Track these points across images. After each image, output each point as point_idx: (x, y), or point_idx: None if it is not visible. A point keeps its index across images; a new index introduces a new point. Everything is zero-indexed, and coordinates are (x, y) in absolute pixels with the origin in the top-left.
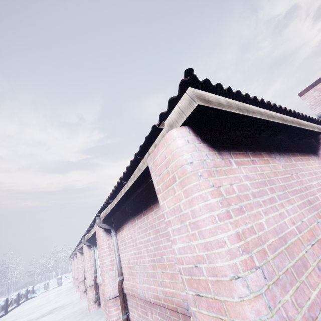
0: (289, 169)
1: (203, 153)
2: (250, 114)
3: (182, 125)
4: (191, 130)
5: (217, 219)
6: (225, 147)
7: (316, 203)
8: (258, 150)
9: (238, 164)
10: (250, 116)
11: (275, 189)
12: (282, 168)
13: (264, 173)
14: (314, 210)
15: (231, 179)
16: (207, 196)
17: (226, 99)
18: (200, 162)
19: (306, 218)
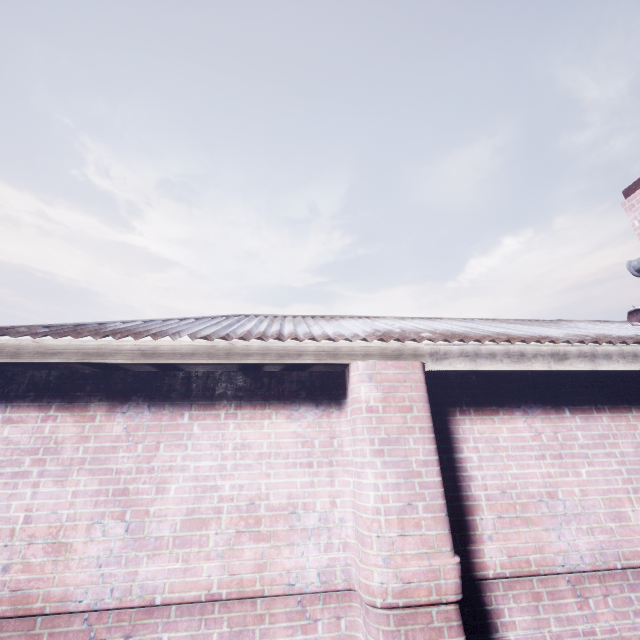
0: (141, 434)
1: None
2: (35, 359)
3: None
4: None
5: None
6: (8, 396)
7: (142, 497)
8: (87, 399)
9: (7, 421)
10: (32, 362)
11: (48, 462)
12: (122, 430)
13: (53, 437)
14: (118, 505)
15: None
16: None
17: (2, 341)
18: None
19: (72, 511)
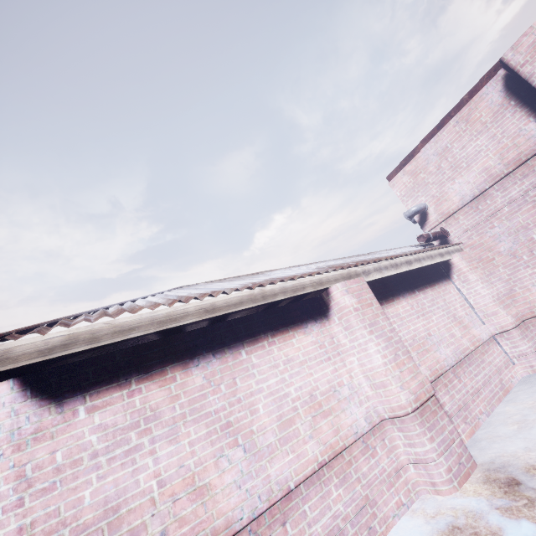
0: (218, 377)
1: (22, 417)
2: (116, 338)
3: (3, 380)
4: (19, 383)
5: (1, 512)
6: (80, 387)
7: (243, 423)
8: (160, 365)
9: (93, 409)
10: (114, 342)
11: (153, 429)
12: (202, 380)
13: (146, 407)
14: (229, 436)
15: (61, 442)
16: (0, 483)
17: (71, 330)
18: (9, 433)
19: (196, 458)
